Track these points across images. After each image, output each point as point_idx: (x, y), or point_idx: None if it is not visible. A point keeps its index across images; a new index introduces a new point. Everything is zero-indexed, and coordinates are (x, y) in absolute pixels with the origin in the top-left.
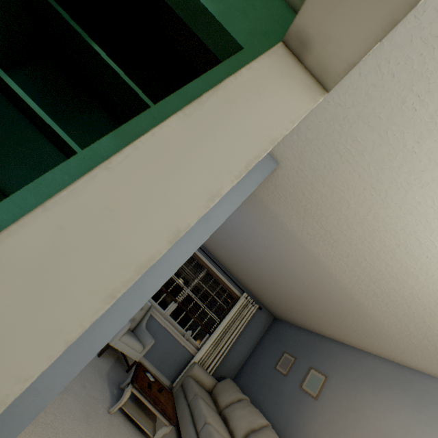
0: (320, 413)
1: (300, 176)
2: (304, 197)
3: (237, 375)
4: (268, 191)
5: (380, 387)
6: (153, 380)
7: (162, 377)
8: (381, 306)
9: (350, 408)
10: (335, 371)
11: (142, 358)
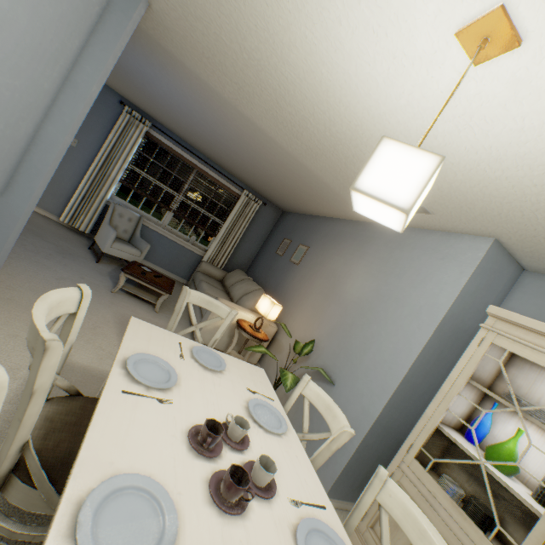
0: (298, 273)
1: (172, 9)
2: (195, 41)
3: (249, 267)
4: (169, 40)
5: (340, 243)
6: (150, 271)
7: (178, 278)
8: (316, 165)
9: (317, 263)
10: (315, 242)
11: (153, 266)
